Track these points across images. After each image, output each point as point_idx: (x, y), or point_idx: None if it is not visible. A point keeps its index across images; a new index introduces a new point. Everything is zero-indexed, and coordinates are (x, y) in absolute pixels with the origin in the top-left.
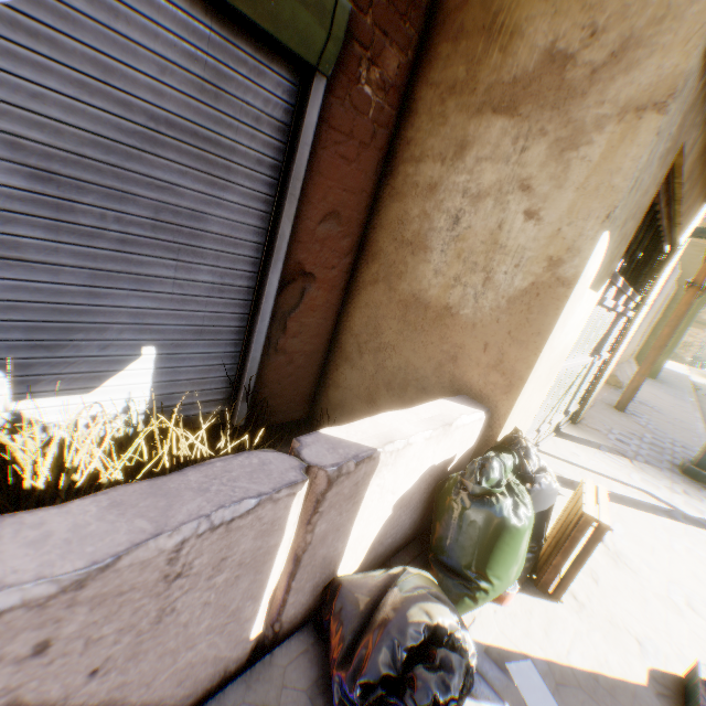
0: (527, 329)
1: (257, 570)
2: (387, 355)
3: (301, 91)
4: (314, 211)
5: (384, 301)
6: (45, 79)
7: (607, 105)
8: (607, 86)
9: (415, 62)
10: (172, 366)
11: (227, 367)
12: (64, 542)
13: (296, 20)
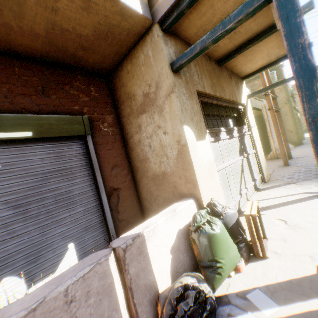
0: (186, 164)
1: (109, 295)
2: (158, 200)
3: (85, 141)
4: (107, 169)
5: (147, 182)
6: (11, 182)
7: (162, 98)
8: (159, 94)
9: (117, 114)
10: (82, 247)
11: (104, 237)
12: (29, 299)
13: (73, 128)
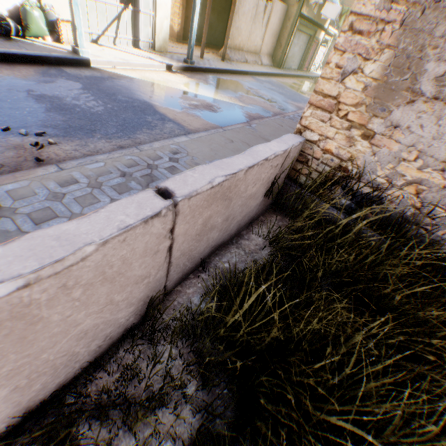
0: None
1: None
2: None
3: None
4: None
5: None
6: None
7: None
8: None
9: None
10: None
11: None
12: None
13: None
